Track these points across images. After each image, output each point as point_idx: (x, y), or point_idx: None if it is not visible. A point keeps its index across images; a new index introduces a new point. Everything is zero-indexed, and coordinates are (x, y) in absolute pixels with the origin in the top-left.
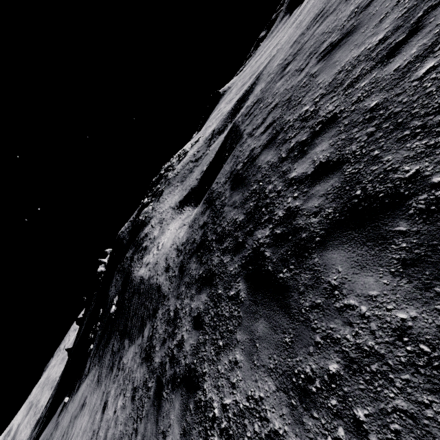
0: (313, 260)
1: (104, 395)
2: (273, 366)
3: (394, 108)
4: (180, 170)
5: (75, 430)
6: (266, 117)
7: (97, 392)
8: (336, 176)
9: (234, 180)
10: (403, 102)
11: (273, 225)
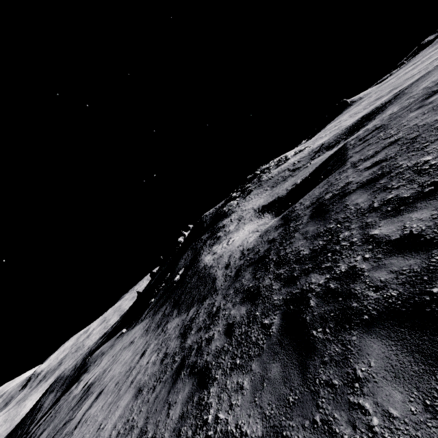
0: (351, 336)
1: (146, 344)
2: (268, 414)
3: None
4: (275, 175)
5: (121, 357)
6: (379, 151)
7: (143, 338)
8: (420, 257)
9: (316, 208)
10: None
11: (330, 276)
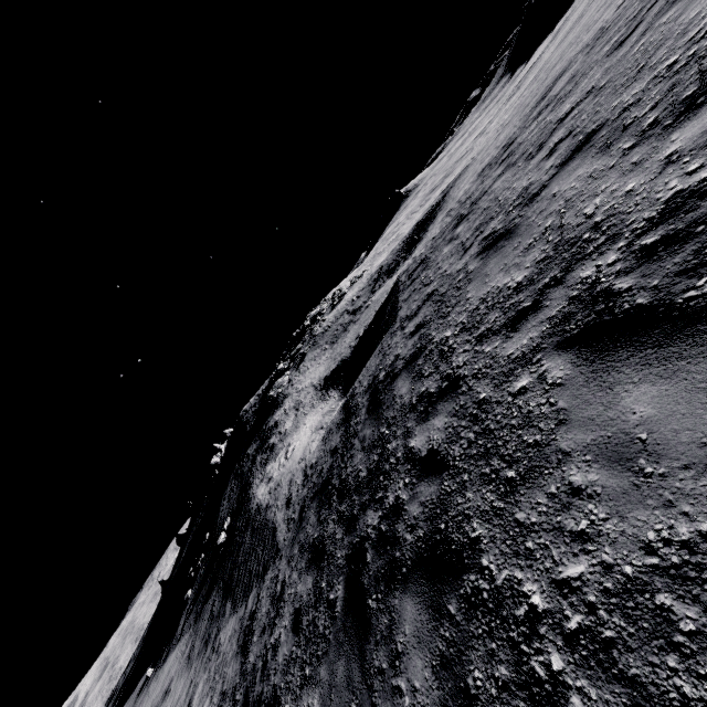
0: (395, 600)
1: (191, 687)
2: None
3: (491, 422)
4: (331, 323)
5: None
6: (420, 308)
7: (185, 676)
8: (436, 483)
9: (372, 396)
10: (497, 419)
11: (382, 513)
